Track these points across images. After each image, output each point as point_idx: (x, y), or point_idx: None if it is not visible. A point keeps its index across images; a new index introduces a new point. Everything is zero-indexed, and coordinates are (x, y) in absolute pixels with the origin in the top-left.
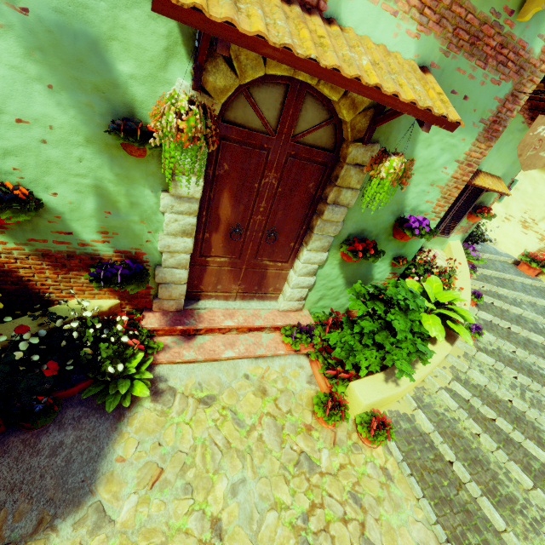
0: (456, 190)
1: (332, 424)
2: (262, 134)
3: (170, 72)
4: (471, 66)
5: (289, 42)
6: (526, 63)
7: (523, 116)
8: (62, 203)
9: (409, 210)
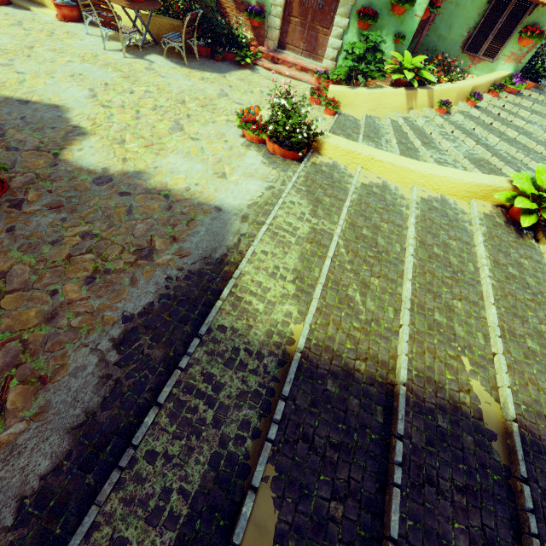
0: None
1: (313, 102)
2: None
3: None
4: None
5: None
6: None
7: None
8: None
9: None
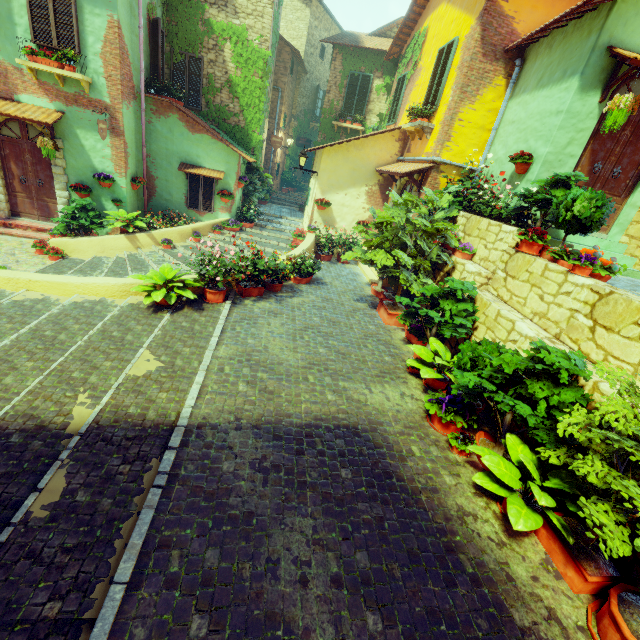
0: (121, 161)
1: (39, 252)
2: (17, 139)
3: None
4: (82, 109)
5: None
6: (108, 106)
7: (209, 135)
8: None
9: (101, 171)
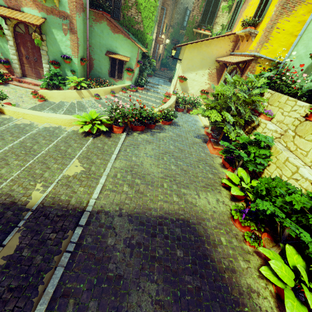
0: (75, 48)
1: (34, 97)
2: (23, 34)
3: (3, 22)
4: (55, 17)
5: (2, 13)
6: (68, 15)
7: (122, 35)
8: None
9: (65, 54)
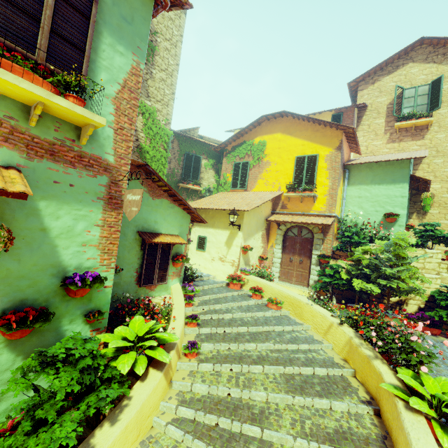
0: (112, 245)
1: None
2: None
3: None
4: (62, 167)
5: None
6: (109, 166)
7: (168, 200)
8: None
9: (73, 269)
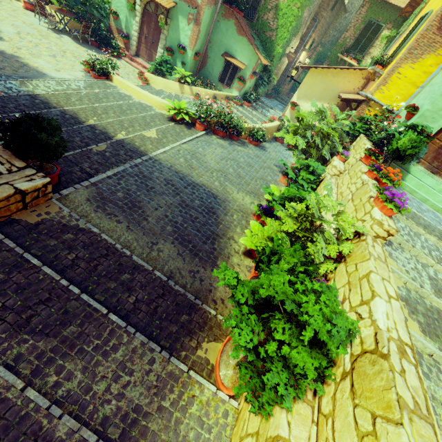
0: (193, 40)
1: (139, 78)
2: (151, 13)
3: None
4: (186, 4)
5: None
6: (198, 5)
7: (247, 39)
8: (122, 18)
9: (182, 44)
